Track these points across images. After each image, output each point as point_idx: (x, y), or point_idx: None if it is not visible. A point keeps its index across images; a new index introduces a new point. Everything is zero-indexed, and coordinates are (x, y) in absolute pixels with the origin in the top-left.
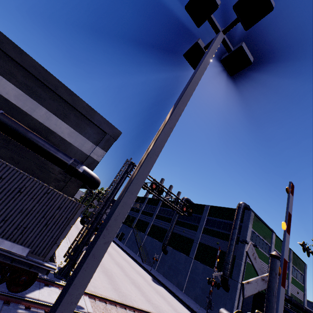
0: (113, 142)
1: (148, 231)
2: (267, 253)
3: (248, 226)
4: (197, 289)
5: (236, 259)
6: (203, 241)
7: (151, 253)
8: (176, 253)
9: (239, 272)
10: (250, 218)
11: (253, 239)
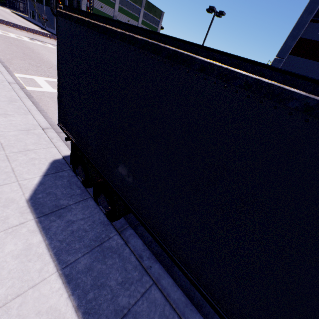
0: None
1: (45, 1)
2: (114, 0)
3: None
4: None
5: (80, 4)
6: None
7: (51, 20)
8: None
9: None
10: None
11: None
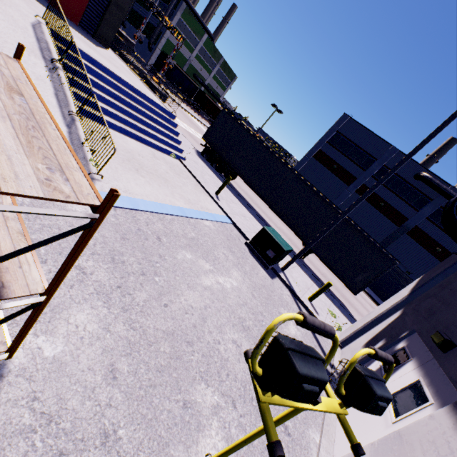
0: None
1: None
2: (195, 47)
3: (176, 14)
4: (138, 52)
5: (162, 35)
6: (150, 21)
7: None
8: (132, 28)
9: (160, 43)
10: (181, 8)
11: (181, 28)
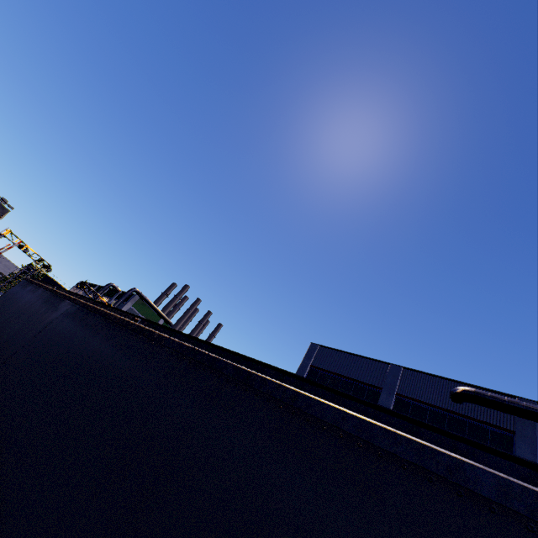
0: (1, 215)
1: None
2: None
3: (127, 304)
4: None
5: None
6: None
7: None
8: None
9: None
10: (133, 299)
11: None
